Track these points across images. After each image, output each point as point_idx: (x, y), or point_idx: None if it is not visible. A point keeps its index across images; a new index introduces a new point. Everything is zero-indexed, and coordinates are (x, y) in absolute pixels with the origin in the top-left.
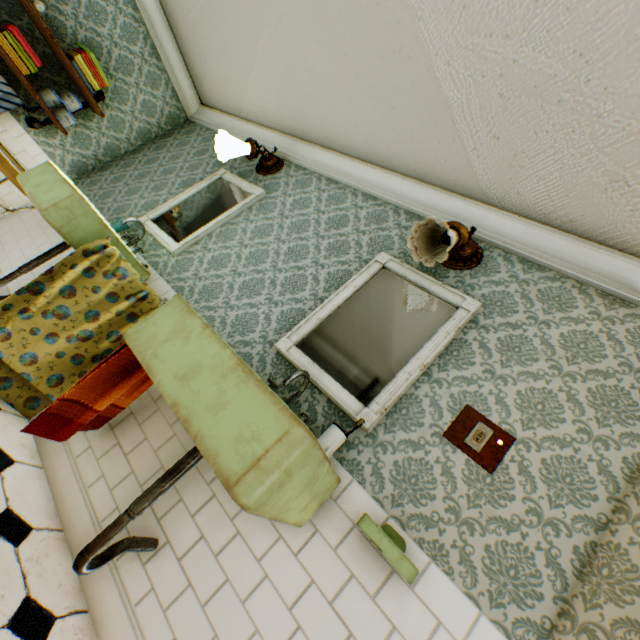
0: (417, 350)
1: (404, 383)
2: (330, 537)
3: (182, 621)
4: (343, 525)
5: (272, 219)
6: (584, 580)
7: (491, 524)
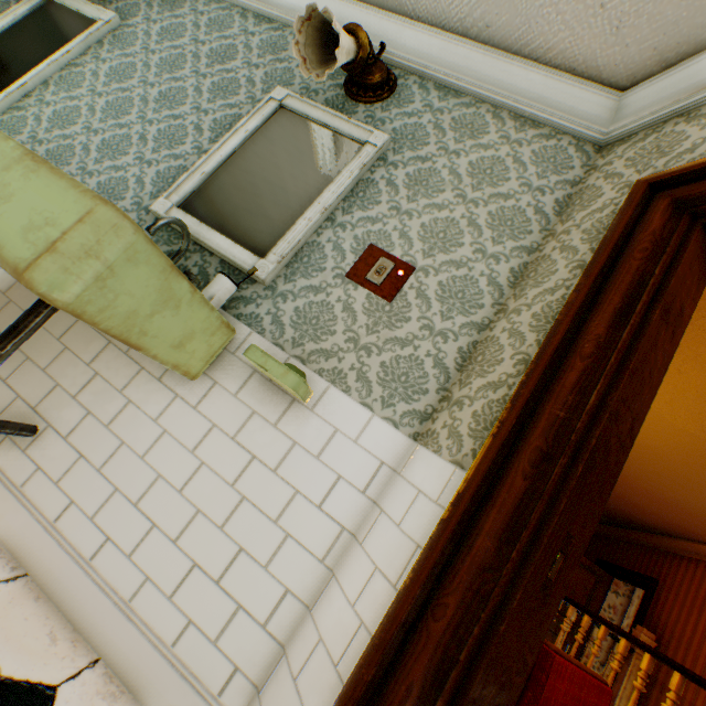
0: (320, 196)
1: (304, 230)
2: (230, 386)
3: (78, 487)
4: (243, 374)
5: (133, 56)
6: (463, 371)
7: (388, 345)
